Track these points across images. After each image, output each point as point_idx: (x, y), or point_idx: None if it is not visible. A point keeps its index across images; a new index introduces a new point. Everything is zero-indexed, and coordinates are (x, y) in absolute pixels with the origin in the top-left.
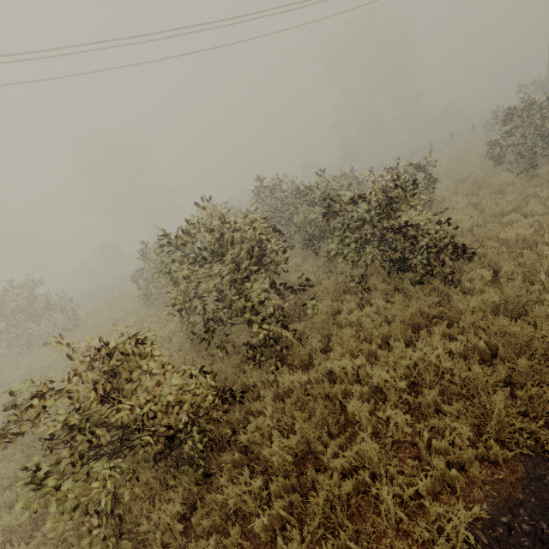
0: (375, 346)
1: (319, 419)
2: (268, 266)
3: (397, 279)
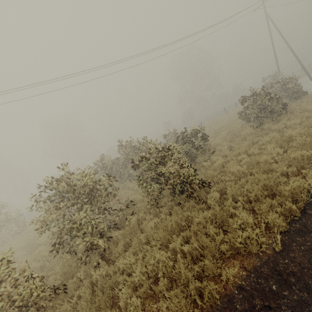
0: (149, 247)
1: (102, 303)
2: (98, 199)
3: (178, 198)
